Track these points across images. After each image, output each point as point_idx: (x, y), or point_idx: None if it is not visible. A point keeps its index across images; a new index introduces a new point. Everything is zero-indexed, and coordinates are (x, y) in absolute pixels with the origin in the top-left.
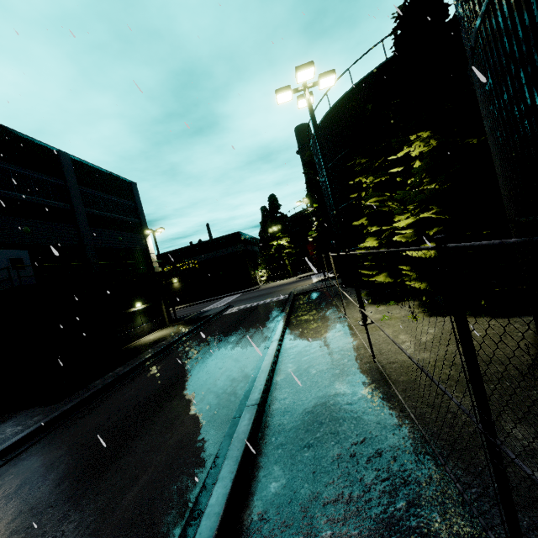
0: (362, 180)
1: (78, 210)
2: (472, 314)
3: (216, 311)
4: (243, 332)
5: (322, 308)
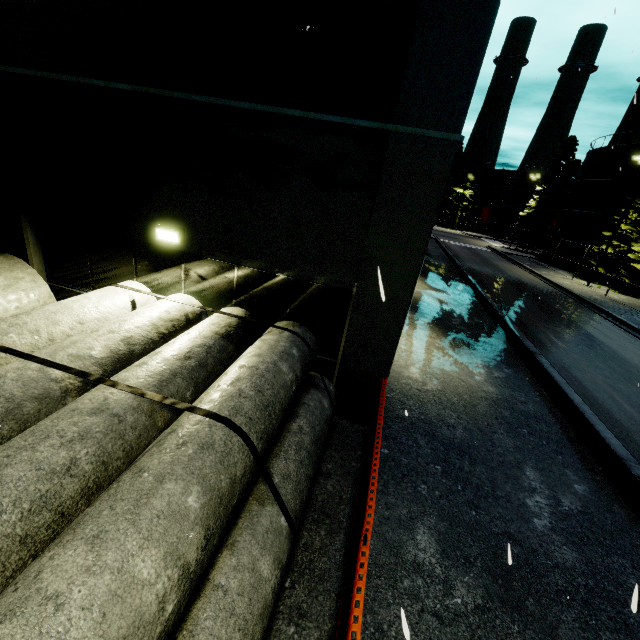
0: (630, 213)
1: None
2: None
3: (432, 236)
4: (497, 262)
5: (541, 270)
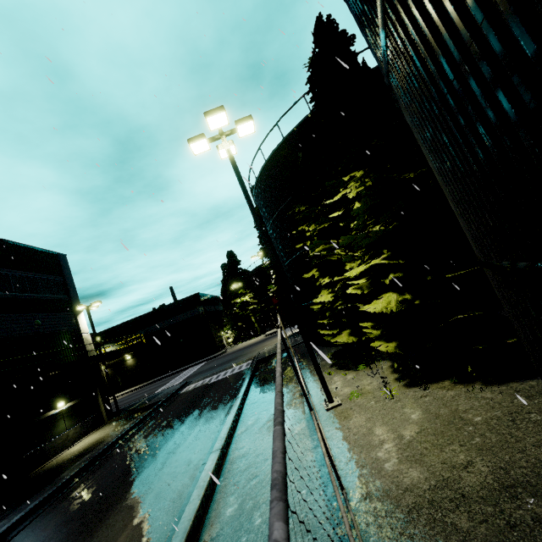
0: (305, 228)
1: None
2: (458, 381)
3: (168, 393)
4: (187, 430)
5: (285, 380)
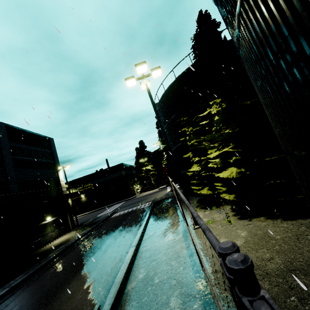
0: (186, 129)
1: (6, 158)
2: (269, 217)
3: (105, 217)
4: (116, 236)
5: (170, 213)
